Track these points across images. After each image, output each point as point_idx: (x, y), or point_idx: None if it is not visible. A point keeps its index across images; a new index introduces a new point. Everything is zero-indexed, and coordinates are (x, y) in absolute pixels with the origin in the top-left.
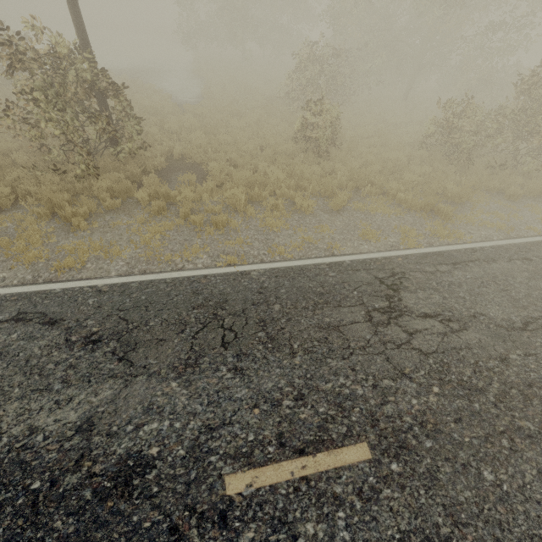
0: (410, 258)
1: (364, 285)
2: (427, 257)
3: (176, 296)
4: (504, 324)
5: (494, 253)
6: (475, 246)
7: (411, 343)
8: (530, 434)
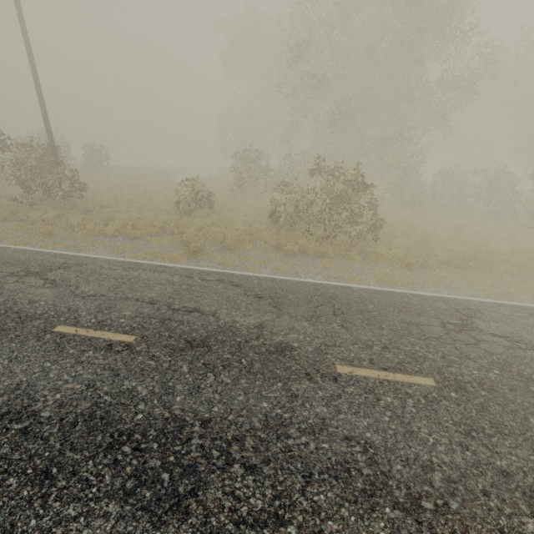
0: (110, 261)
1: (49, 263)
2: (123, 262)
3: None
4: (77, 292)
5: (174, 270)
6: (171, 265)
7: (7, 284)
8: None
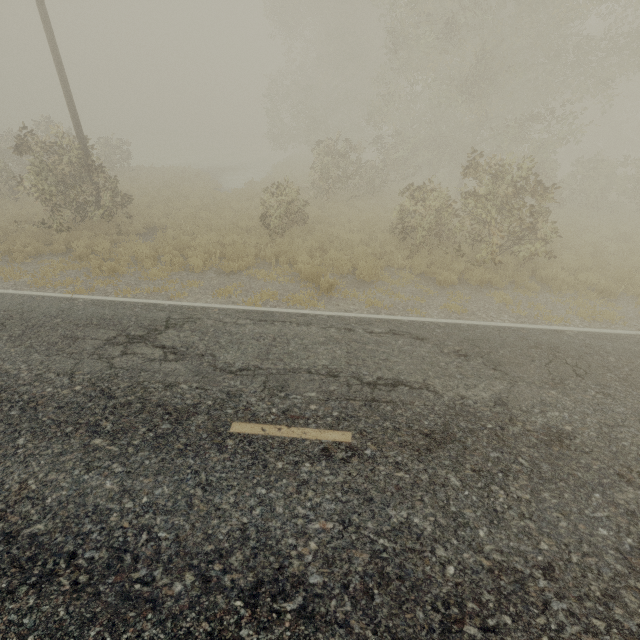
0: (226, 311)
1: (148, 320)
2: (245, 312)
3: (6, 303)
4: (219, 365)
5: (322, 320)
6: (312, 313)
7: (113, 359)
8: (99, 431)
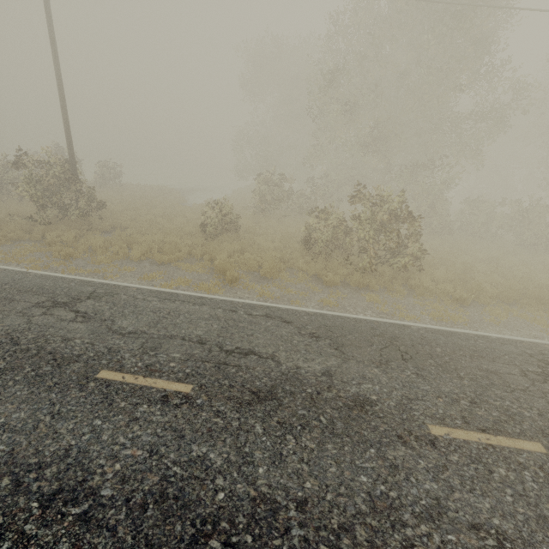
0: (142, 290)
1: (77, 292)
2: (157, 292)
3: None
4: (114, 328)
5: (215, 302)
6: (210, 297)
7: (34, 317)
8: None
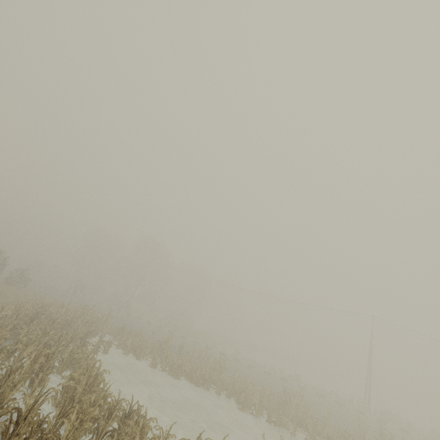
0: None
1: None
2: None
3: None
4: None
5: None
6: None
7: None
8: None
